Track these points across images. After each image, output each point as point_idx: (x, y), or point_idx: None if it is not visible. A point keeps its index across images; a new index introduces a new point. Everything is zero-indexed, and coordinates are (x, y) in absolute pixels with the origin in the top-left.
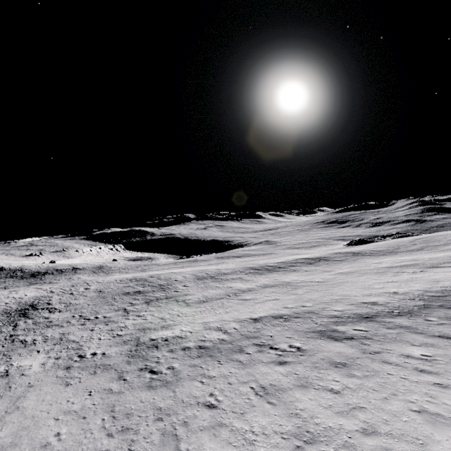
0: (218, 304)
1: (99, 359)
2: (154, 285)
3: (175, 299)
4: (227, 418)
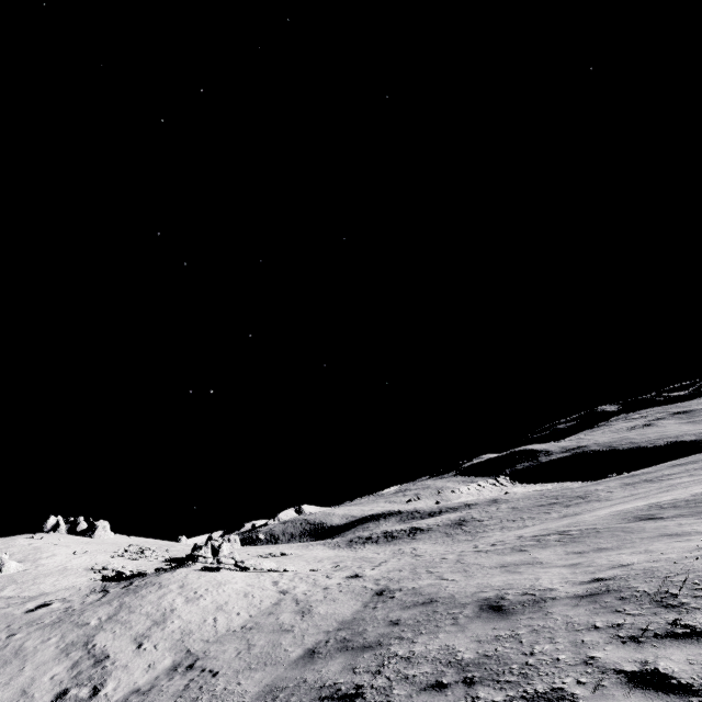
0: (643, 494)
1: (538, 524)
2: (569, 497)
3: (596, 500)
4: (618, 506)
